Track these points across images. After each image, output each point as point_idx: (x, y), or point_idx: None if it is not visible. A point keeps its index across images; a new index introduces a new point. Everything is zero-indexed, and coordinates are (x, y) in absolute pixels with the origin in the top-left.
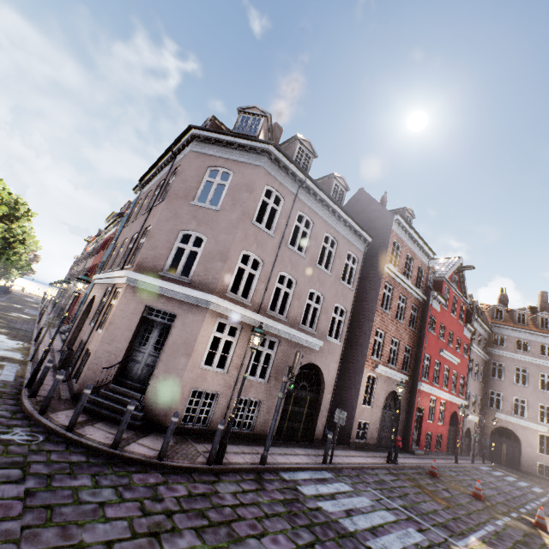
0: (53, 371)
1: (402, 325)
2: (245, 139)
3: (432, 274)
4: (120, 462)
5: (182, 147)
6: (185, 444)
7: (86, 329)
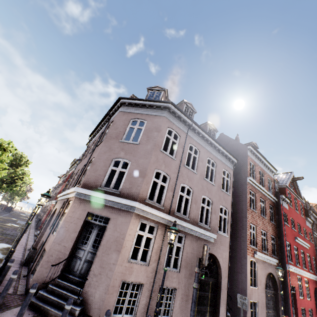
0: (19, 266)
1: (266, 220)
2: (153, 101)
3: (277, 183)
4: None
5: (114, 111)
6: None
7: (47, 233)
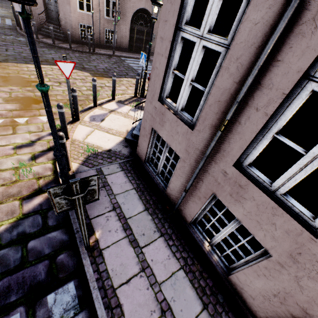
0: None
1: None
2: None
3: None
4: (57, 48)
5: None
6: (83, 47)
7: None
